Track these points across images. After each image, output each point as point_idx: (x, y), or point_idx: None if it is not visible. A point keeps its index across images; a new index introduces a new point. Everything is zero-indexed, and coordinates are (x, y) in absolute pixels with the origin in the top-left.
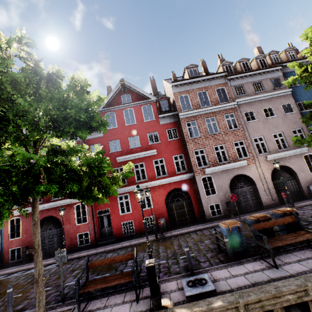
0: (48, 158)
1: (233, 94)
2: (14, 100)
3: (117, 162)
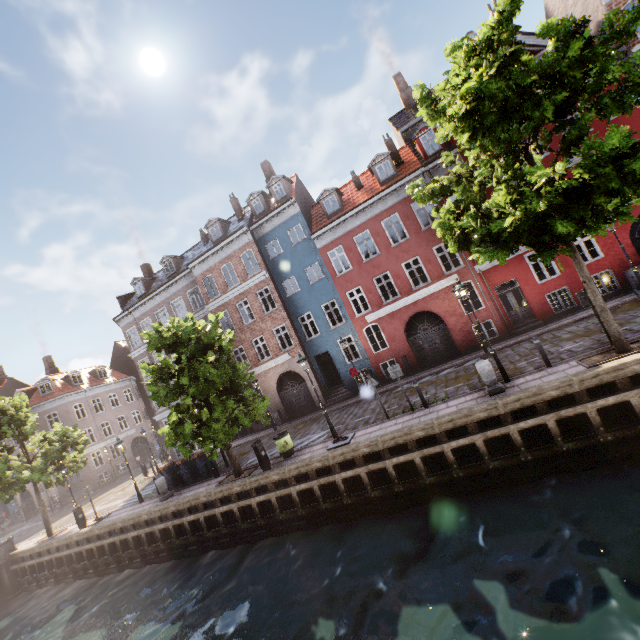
0: None
1: None
2: (587, 78)
3: None
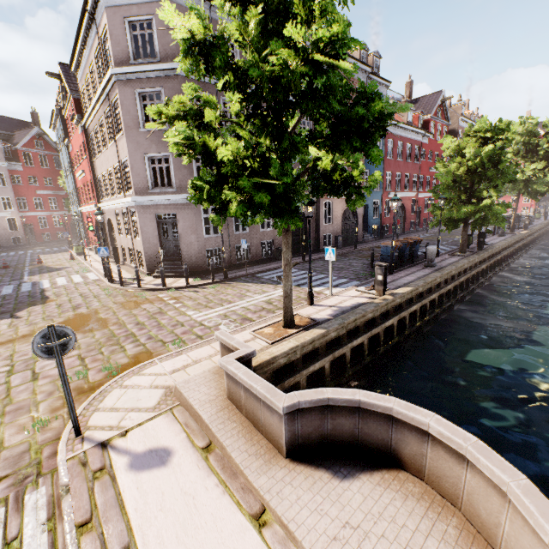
0: None
1: None
2: None
3: (429, 171)
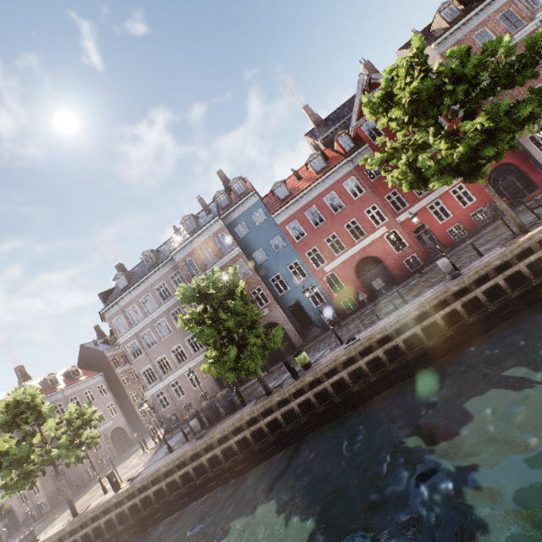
0: (517, 103)
1: (526, 11)
2: (475, 78)
3: None
